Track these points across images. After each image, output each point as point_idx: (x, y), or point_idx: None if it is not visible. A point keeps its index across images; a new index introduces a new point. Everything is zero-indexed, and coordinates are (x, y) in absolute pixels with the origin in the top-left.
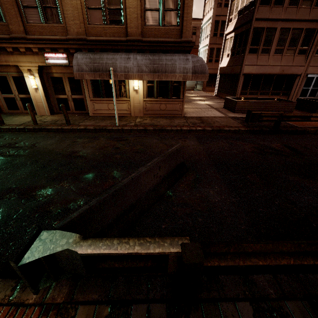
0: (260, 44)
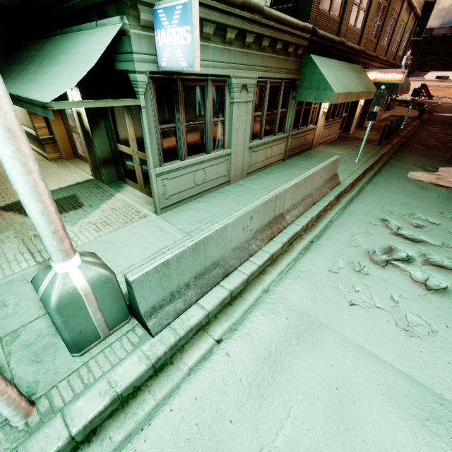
0: None
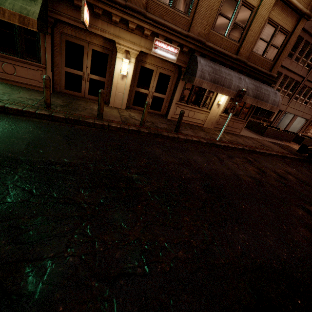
0: None
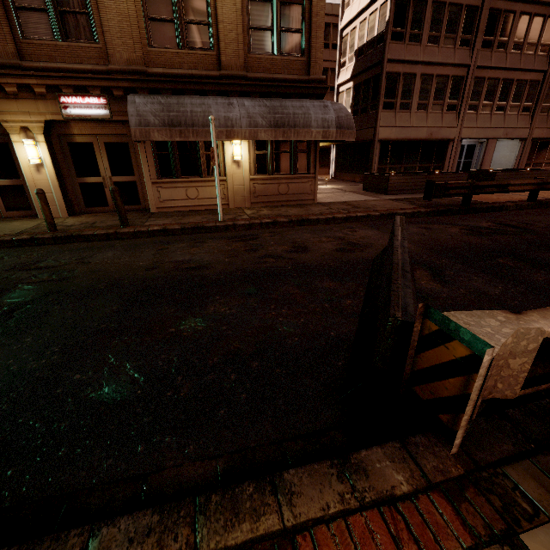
0: (396, 96)
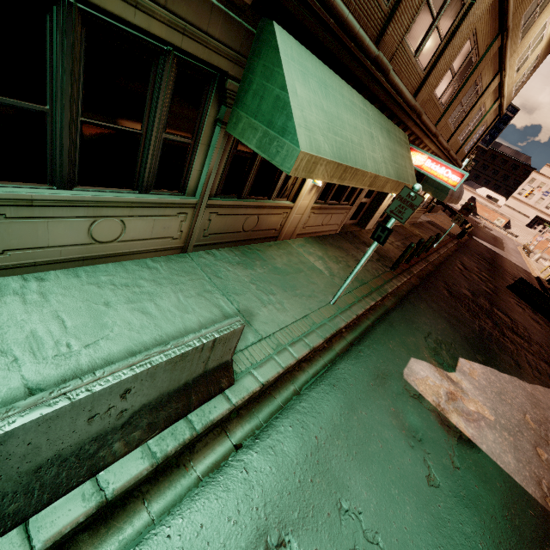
0: None
